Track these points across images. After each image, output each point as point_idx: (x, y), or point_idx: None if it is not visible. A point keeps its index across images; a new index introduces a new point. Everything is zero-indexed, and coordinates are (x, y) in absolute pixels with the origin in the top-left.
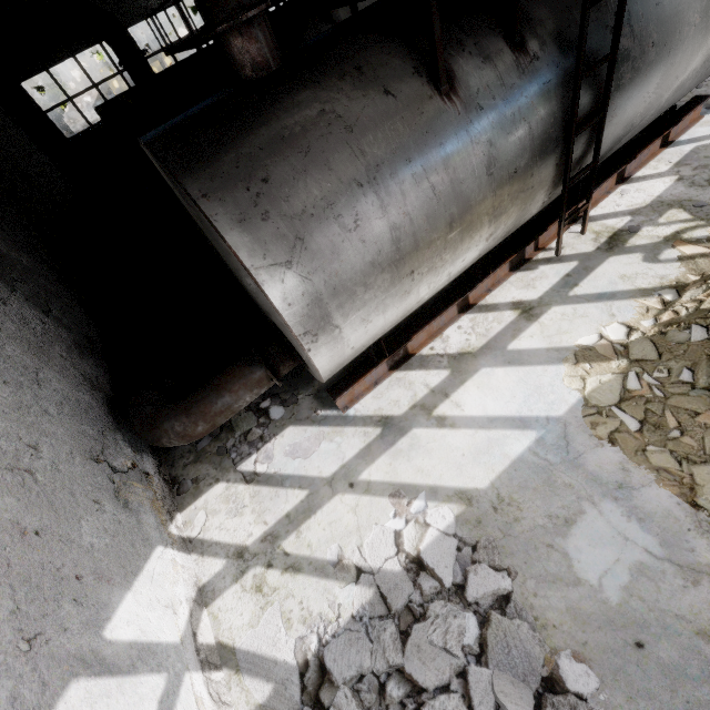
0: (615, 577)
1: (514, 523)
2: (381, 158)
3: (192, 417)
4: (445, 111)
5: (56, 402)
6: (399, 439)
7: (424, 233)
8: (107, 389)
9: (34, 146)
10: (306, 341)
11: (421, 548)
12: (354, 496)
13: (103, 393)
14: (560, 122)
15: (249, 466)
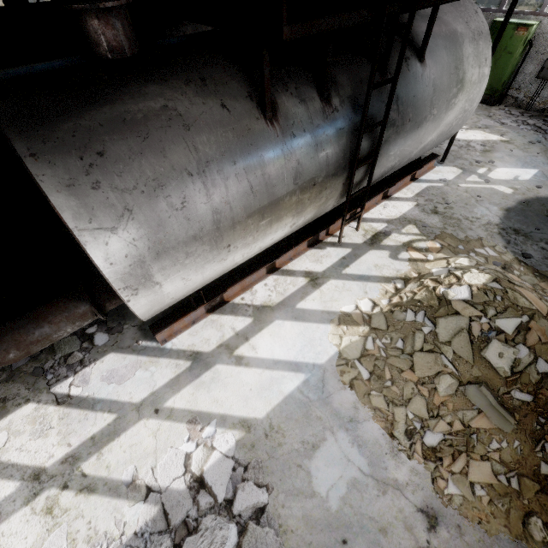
0: (337, 490)
1: (278, 447)
2: (211, 156)
3: (3, 345)
4: (267, 132)
5: None
6: (204, 373)
7: (241, 218)
8: None
9: None
10: (126, 293)
11: (204, 469)
12: (157, 421)
13: None
14: (348, 157)
15: (63, 388)
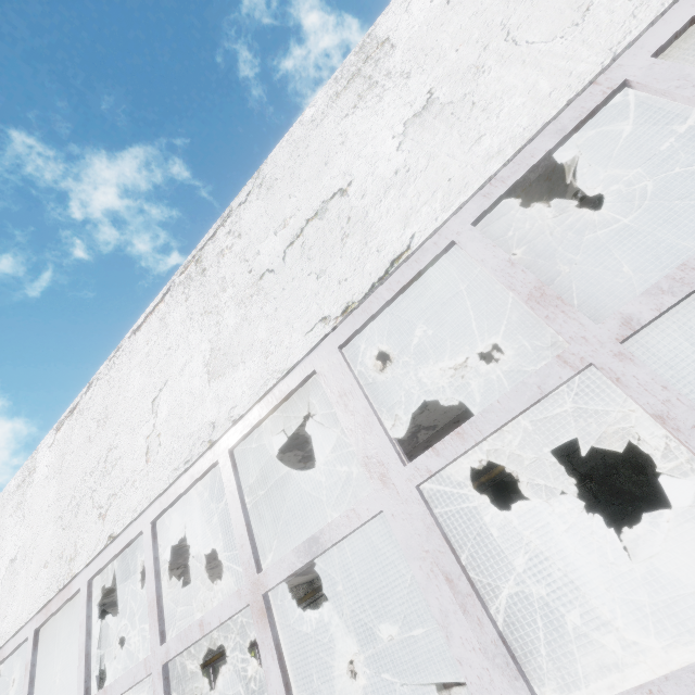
0: None
1: None
2: None
3: None
4: None
5: None
6: None
7: None
8: None
9: None
10: None
11: None
12: None
13: None
14: None
15: None
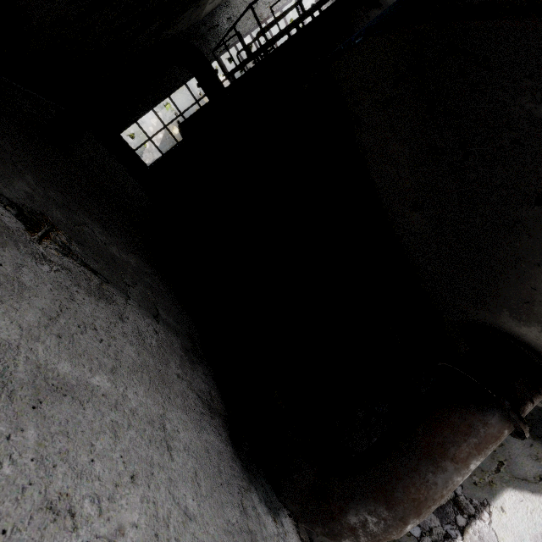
0: None
1: None
2: None
3: (397, 510)
4: None
5: (190, 475)
6: None
7: None
8: (221, 408)
9: (128, 174)
10: None
11: None
12: None
13: (220, 416)
14: None
15: None
